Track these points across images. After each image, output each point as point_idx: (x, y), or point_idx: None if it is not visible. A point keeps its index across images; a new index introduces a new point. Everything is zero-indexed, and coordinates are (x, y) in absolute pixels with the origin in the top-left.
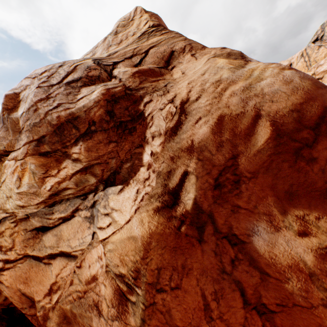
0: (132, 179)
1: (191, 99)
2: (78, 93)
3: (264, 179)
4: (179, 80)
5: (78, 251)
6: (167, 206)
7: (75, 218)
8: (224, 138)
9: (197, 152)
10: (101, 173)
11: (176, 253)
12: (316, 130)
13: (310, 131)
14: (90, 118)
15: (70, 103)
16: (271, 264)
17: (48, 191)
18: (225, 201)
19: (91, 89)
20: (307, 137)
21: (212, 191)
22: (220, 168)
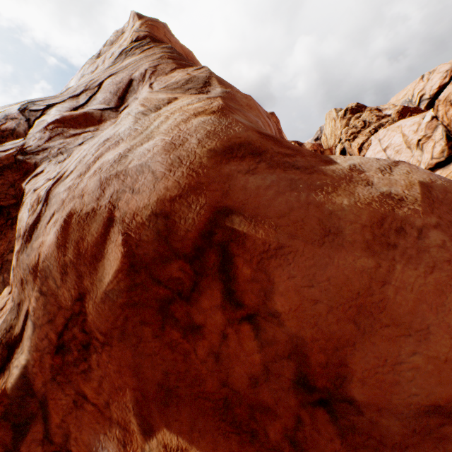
0: None
1: (65, 174)
2: None
3: (122, 351)
4: None
5: None
6: None
7: None
8: (68, 258)
9: (41, 277)
10: None
11: None
12: (197, 262)
13: (186, 264)
14: None
15: None
16: None
17: None
18: (68, 379)
19: None
20: (180, 277)
21: (53, 356)
22: (68, 314)
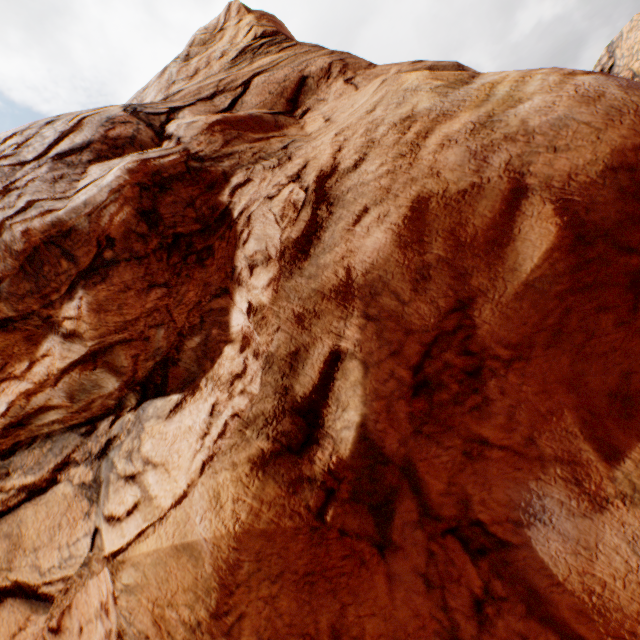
0: (204, 377)
1: (342, 166)
2: (82, 176)
3: (550, 361)
4: (317, 134)
5: (57, 582)
6: (289, 448)
7: (57, 489)
8: (430, 256)
9: (362, 297)
10: (133, 365)
11: (312, 591)
12: None
13: None
14: (101, 230)
15: (58, 200)
16: (590, 612)
17: (0, 417)
18: (444, 426)
19: (111, 166)
20: None
21: (409, 401)
22: (427, 337)
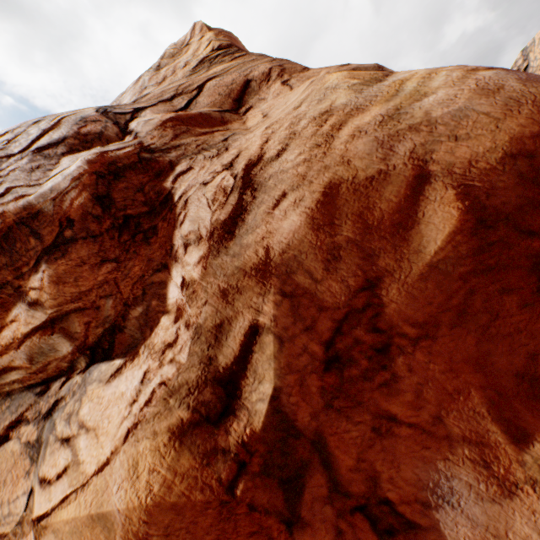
0: (143, 344)
1: (267, 155)
2: (55, 166)
3: (456, 340)
4: (254, 128)
5: None
6: (208, 418)
7: (8, 445)
8: (340, 237)
9: (279, 275)
10: (85, 331)
11: None
12: None
13: None
14: (63, 212)
15: (31, 187)
16: None
17: None
18: (354, 401)
19: (79, 157)
20: None
21: (321, 375)
22: (339, 314)
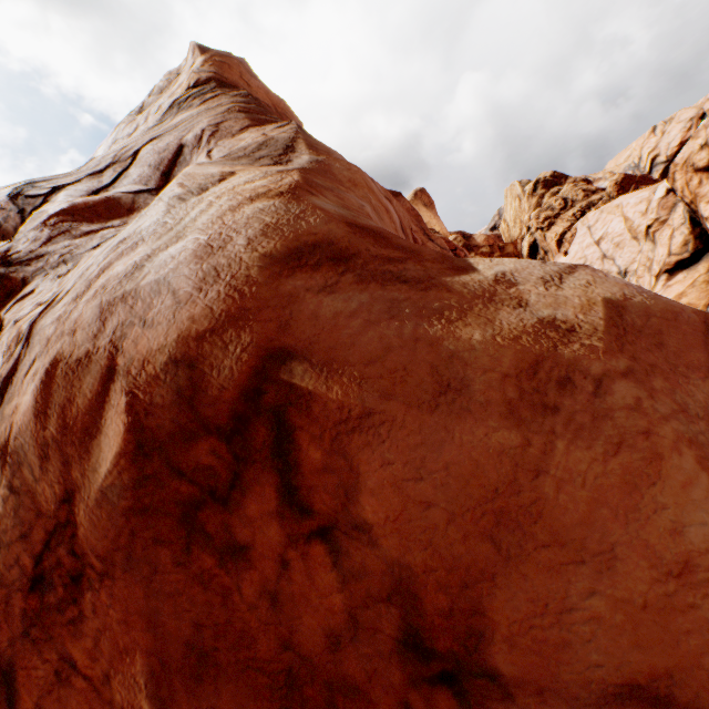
0: None
1: (60, 296)
2: None
3: (130, 587)
4: None
5: None
6: None
7: None
8: (49, 432)
9: (13, 463)
10: None
11: None
12: (239, 439)
13: (220, 443)
14: None
15: None
16: None
17: None
18: (48, 634)
19: None
20: (213, 465)
21: (27, 595)
22: (52, 524)
